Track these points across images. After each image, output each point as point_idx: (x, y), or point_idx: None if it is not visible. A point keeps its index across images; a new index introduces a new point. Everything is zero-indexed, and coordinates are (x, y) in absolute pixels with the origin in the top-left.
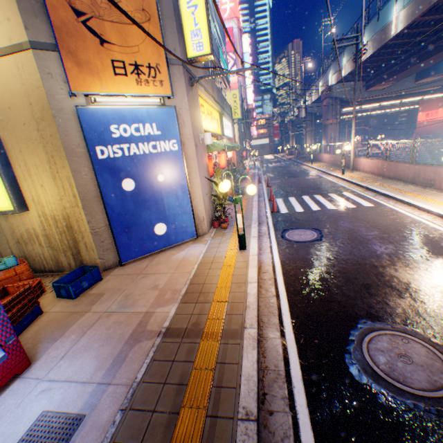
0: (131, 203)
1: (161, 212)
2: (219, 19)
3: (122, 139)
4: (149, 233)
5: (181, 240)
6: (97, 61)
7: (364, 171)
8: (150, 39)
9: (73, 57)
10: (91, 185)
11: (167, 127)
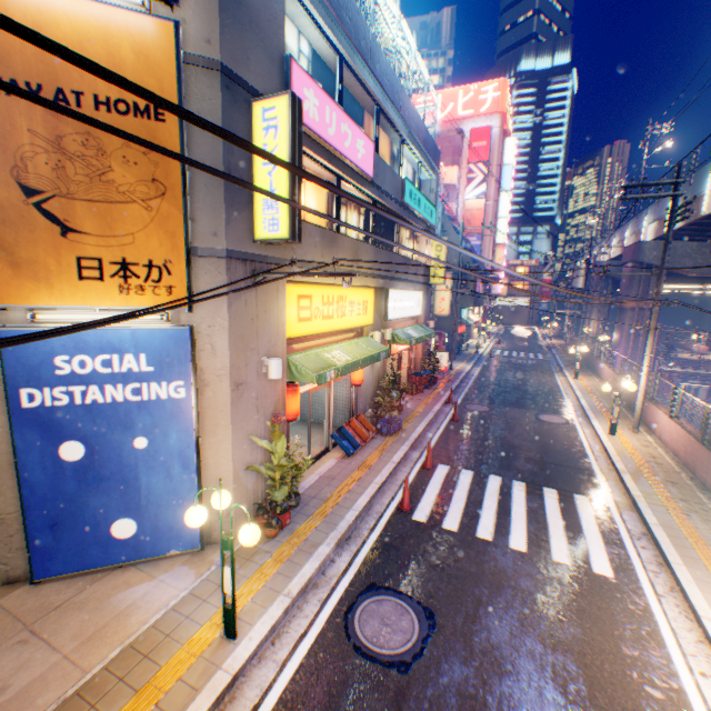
0: (72, 480)
1: (132, 498)
2: (422, 136)
3: (76, 377)
4: (99, 533)
5: (167, 550)
6: (53, 258)
7: (661, 439)
8: (161, 221)
9: (8, 253)
10: (10, 443)
11: (169, 358)
